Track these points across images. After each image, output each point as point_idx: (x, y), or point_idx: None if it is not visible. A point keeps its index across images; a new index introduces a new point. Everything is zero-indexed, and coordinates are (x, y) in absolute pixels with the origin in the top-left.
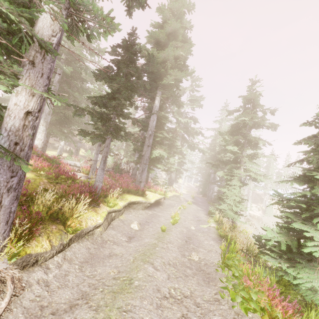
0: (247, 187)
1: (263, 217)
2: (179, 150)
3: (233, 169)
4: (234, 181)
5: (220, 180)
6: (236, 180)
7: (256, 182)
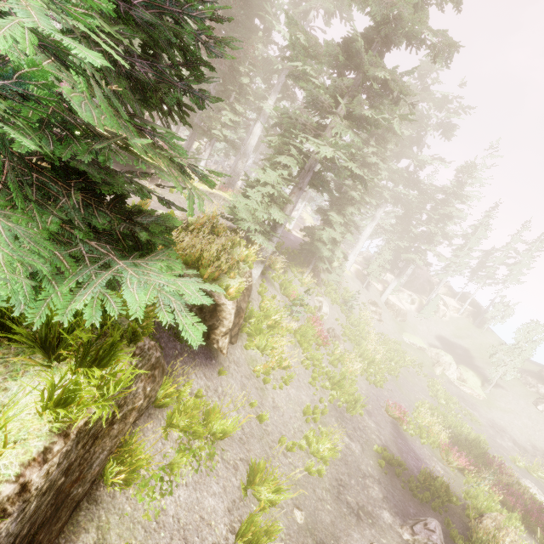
0: (404, 252)
1: (413, 315)
2: (267, 116)
3: (296, 130)
4: (284, 156)
5: (330, 202)
6: (287, 153)
7: (426, 250)
